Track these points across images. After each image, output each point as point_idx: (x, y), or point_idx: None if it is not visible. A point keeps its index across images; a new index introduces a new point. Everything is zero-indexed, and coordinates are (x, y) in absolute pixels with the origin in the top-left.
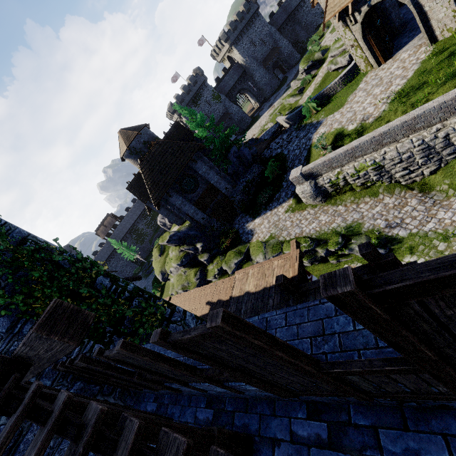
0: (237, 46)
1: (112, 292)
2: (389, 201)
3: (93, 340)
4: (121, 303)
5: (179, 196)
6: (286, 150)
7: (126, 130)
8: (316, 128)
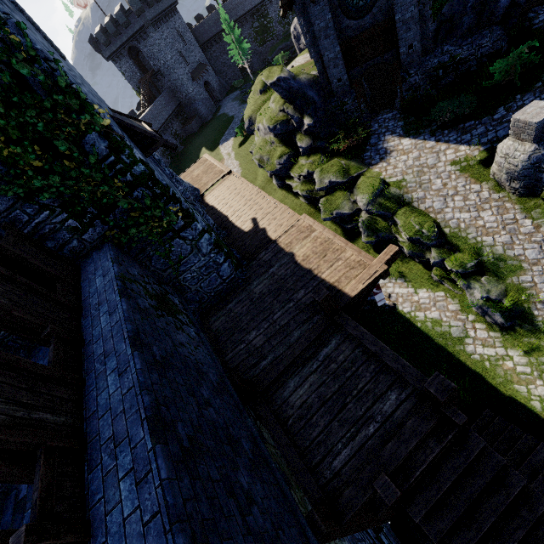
0: None
1: (106, 165)
2: None
3: (68, 213)
4: (117, 185)
5: (328, 10)
6: None
7: None
8: None
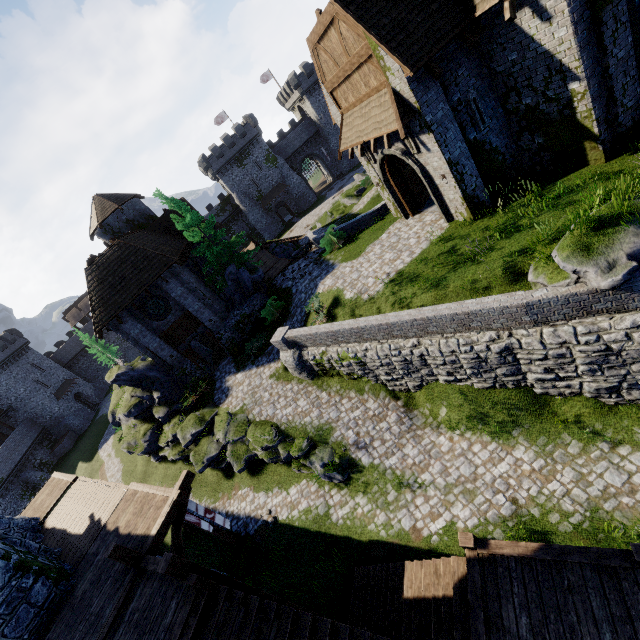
0: (311, 97)
1: None
2: (372, 406)
3: None
4: None
5: (137, 323)
6: (295, 287)
7: (103, 198)
8: (327, 274)
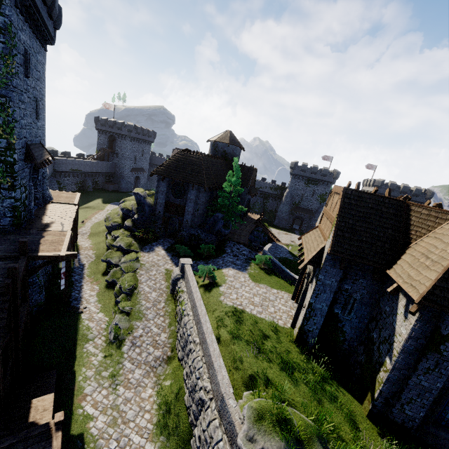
0: None
1: None
2: (162, 336)
3: None
4: None
5: (166, 187)
6: (226, 255)
7: (229, 135)
8: (238, 269)
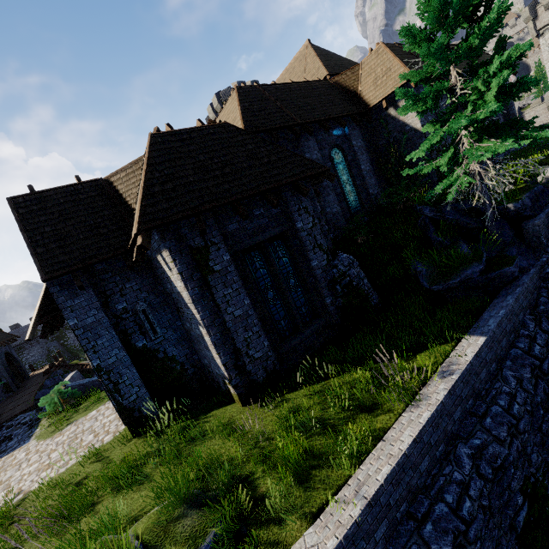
0: None
1: None
2: None
3: None
4: None
5: None
6: None
7: None
8: (10, 452)
